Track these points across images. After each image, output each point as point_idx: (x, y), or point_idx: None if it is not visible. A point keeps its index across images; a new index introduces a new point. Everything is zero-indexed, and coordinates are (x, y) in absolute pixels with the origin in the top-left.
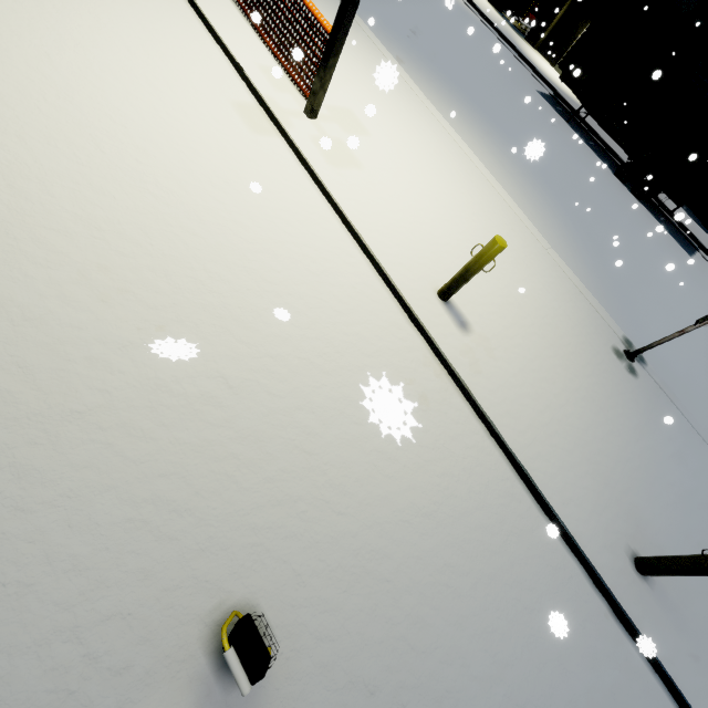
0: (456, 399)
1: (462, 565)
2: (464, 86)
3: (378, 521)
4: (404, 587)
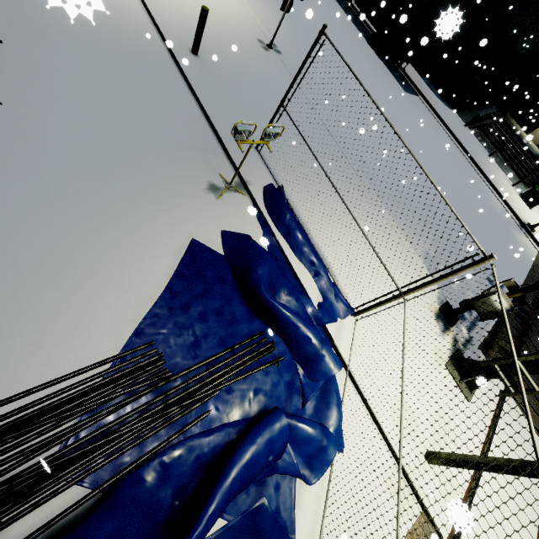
0: None
1: None
2: None
3: None
4: None
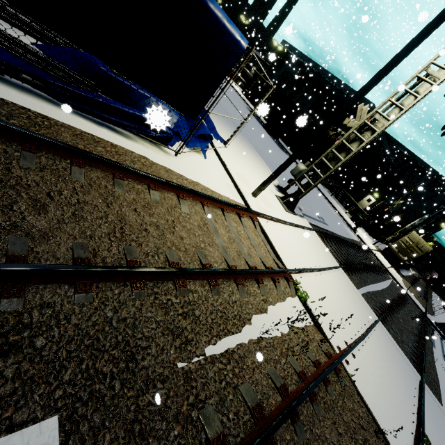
0: None
1: None
2: None
3: None
4: None
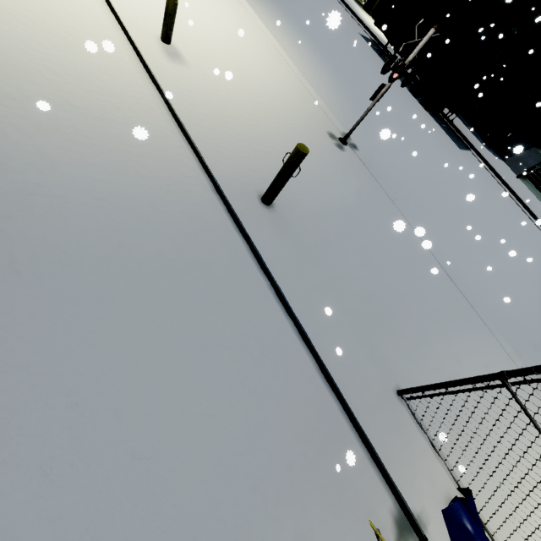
0: (146, 85)
1: (89, 134)
2: (282, 1)
3: (20, 86)
4: (21, 116)
